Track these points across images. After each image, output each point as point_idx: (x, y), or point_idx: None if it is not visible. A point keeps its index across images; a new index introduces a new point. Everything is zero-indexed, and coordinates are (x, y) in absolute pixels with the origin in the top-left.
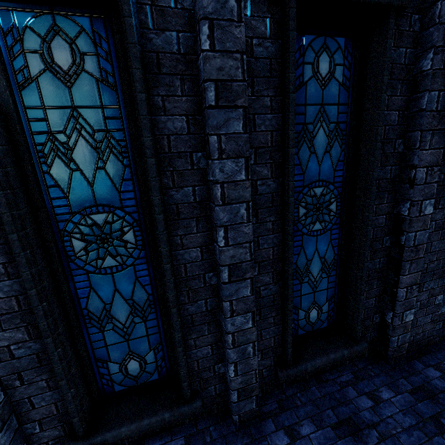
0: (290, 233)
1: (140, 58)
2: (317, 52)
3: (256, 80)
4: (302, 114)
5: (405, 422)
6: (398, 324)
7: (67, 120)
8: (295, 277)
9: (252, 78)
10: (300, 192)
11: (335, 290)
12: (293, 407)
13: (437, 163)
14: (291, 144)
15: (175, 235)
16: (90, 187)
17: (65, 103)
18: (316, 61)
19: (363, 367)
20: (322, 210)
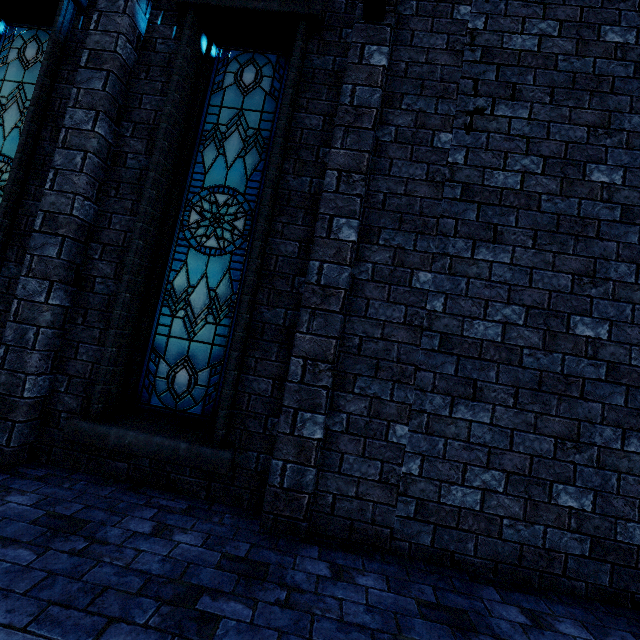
0: (140, 213)
1: (57, 41)
2: (243, 64)
3: (153, 68)
4: (215, 115)
5: (145, 564)
6: (286, 432)
7: (14, 90)
8: (167, 304)
9: (149, 67)
10: (197, 194)
11: (226, 353)
12: (53, 483)
13: (358, 169)
14: (164, 119)
15: (32, 184)
16: (4, 139)
17: (18, 80)
18: (240, 71)
19: (219, 511)
20: (224, 224)
